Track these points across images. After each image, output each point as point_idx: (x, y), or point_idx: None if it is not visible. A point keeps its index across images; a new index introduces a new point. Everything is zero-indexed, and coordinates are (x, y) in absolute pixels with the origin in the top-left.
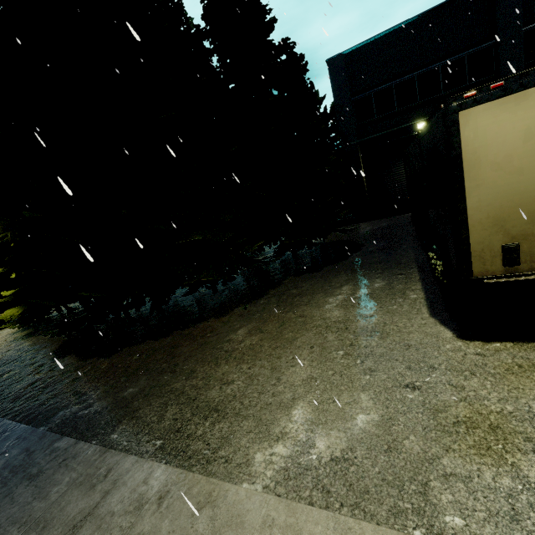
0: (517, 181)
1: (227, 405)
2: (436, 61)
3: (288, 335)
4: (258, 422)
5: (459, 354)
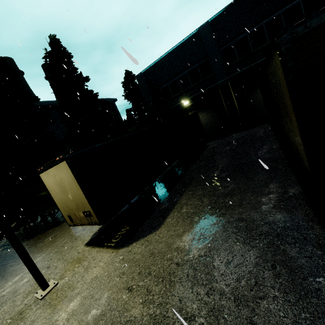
0: (59, 196)
1: (7, 274)
2: (184, 70)
3: (57, 239)
4: (5, 282)
5: (75, 252)
